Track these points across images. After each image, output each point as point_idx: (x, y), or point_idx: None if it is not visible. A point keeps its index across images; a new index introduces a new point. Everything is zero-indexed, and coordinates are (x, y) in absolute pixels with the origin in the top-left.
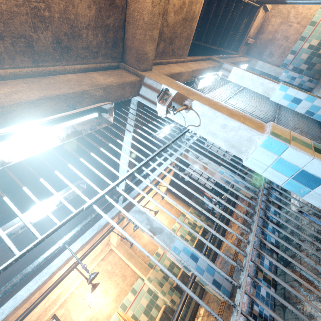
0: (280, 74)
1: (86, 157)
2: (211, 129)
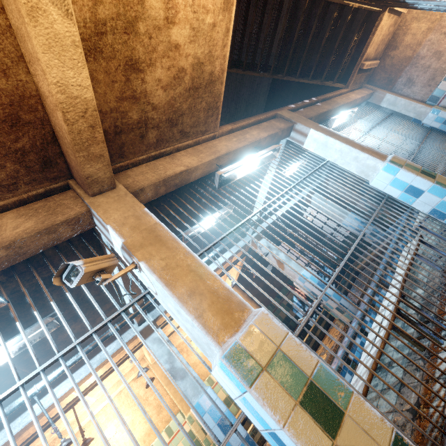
0: (424, 115)
1: (52, 290)
2: (169, 306)
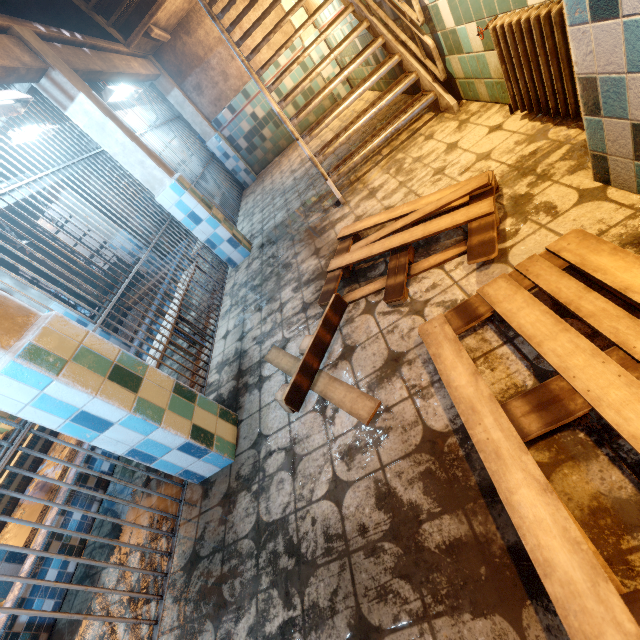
0: (209, 137)
1: None
2: None
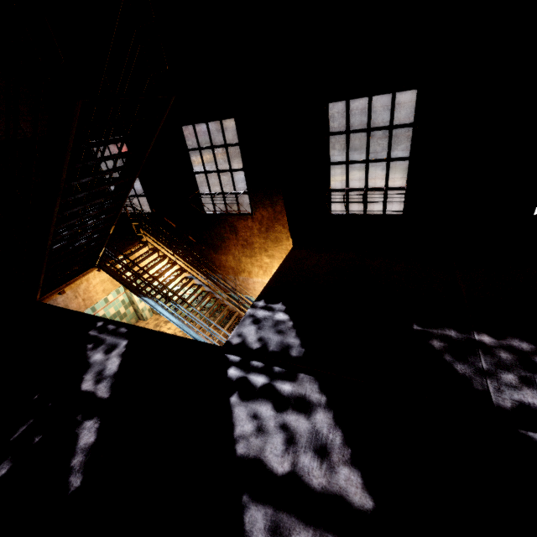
0: None
1: None
2: None
